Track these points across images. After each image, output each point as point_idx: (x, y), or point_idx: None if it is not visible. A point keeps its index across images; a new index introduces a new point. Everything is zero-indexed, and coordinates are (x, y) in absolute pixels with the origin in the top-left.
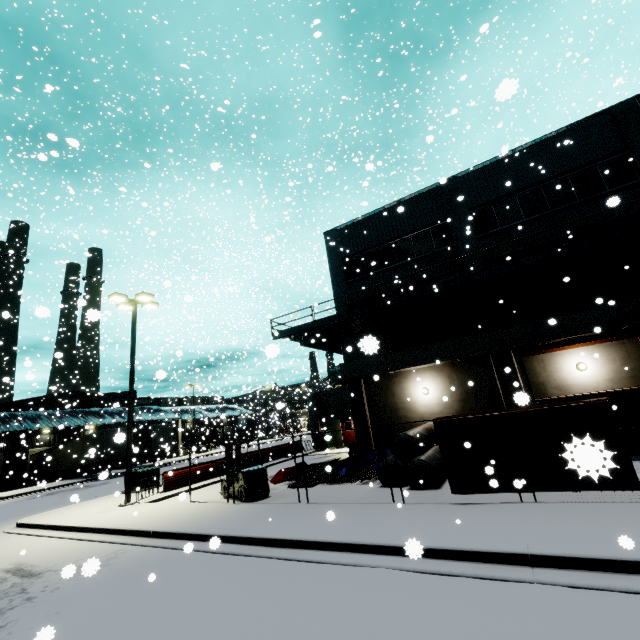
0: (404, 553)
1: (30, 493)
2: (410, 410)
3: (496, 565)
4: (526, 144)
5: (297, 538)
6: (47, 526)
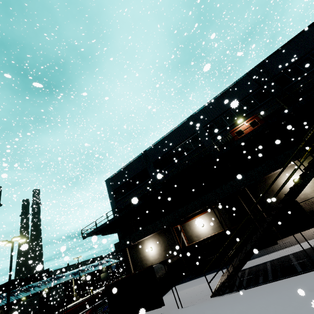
0: None
1: None
2: (147, 260)
3: None
4: (165, 135)
5: None
6: None
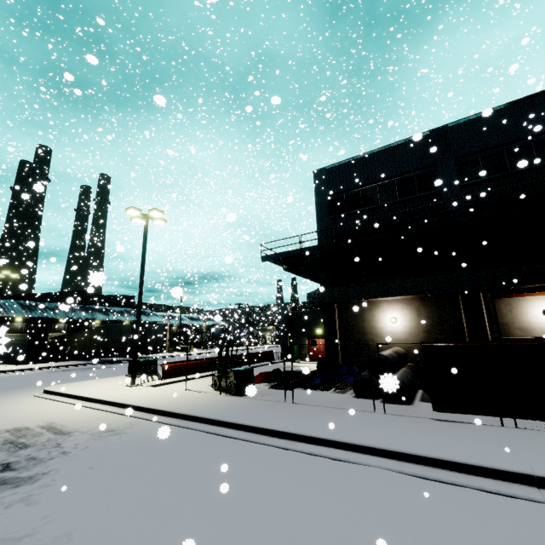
0: (401, 458)
1: (50, 368)
2: (377, 335)
3: (499, 481)
4: (522, 98)
5: (294, 432)
6: (69, 395)
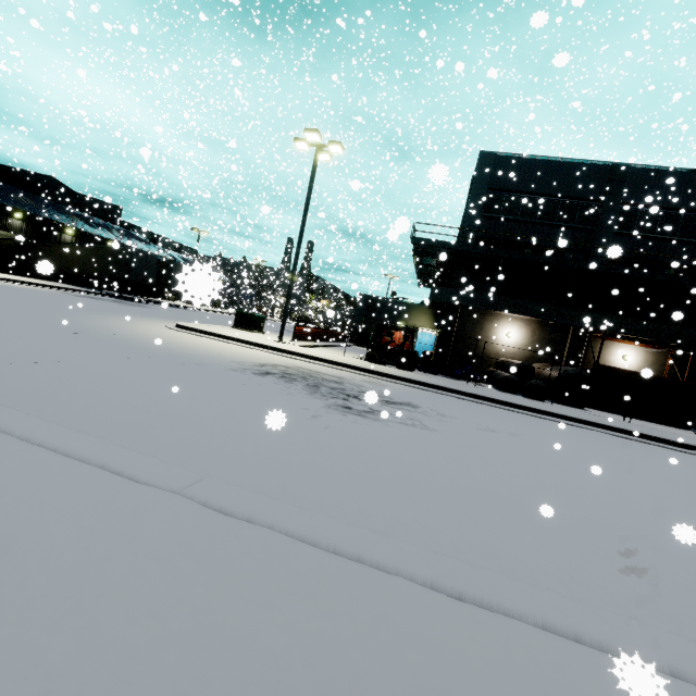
0: (601, 427)
1: (54, 288)
2: (490, 344)
3: (654, 441)
4: None
5: (526, 405)
6: (236, 339)
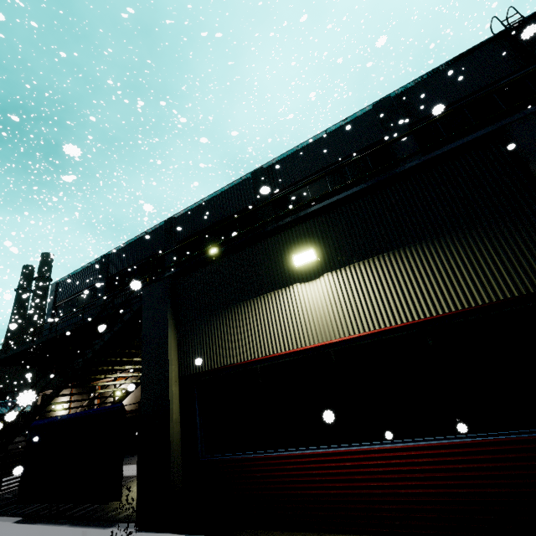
0: None
1: None
2: None
3: None
4: (134, 238)
5: None
6: None
